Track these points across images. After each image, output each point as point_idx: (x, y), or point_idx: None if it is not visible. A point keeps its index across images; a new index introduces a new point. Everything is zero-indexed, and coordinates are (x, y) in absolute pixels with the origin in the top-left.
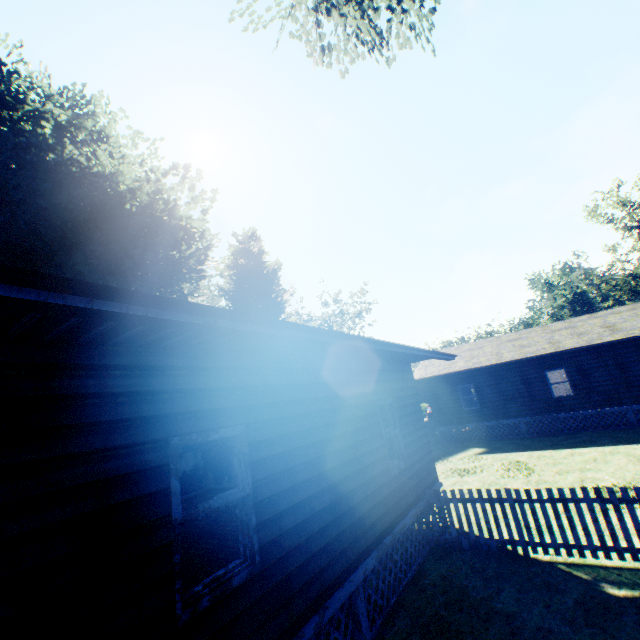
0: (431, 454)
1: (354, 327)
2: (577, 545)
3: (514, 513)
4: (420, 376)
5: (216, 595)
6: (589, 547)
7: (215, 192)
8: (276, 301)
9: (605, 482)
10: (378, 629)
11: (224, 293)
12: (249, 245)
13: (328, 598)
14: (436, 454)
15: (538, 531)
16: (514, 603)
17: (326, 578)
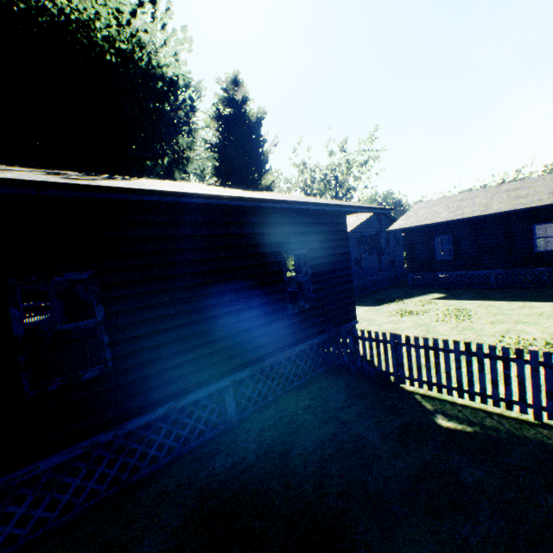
0: (352, 298)
1: (360, 177)
2: (437, 384)
3: (393, 353)
4: (398, 227)
5: (65, 383)
6: (447, 387)
7: (184, 30)
8: (256, 153)
9: (529, 335)
10: (249, 413)
11: (211, 146)
12: (233, 92)
13: (191, 392)
14: (398, 296)
15: (409, 369)
16: (355, 415)
17: (190, 380)
